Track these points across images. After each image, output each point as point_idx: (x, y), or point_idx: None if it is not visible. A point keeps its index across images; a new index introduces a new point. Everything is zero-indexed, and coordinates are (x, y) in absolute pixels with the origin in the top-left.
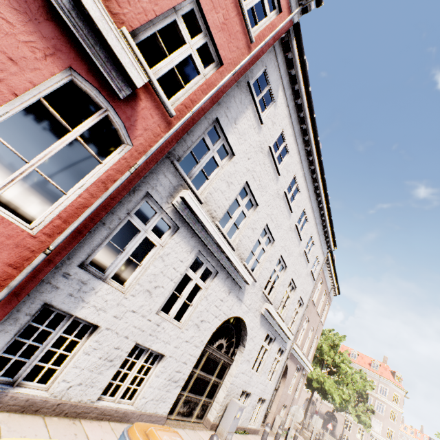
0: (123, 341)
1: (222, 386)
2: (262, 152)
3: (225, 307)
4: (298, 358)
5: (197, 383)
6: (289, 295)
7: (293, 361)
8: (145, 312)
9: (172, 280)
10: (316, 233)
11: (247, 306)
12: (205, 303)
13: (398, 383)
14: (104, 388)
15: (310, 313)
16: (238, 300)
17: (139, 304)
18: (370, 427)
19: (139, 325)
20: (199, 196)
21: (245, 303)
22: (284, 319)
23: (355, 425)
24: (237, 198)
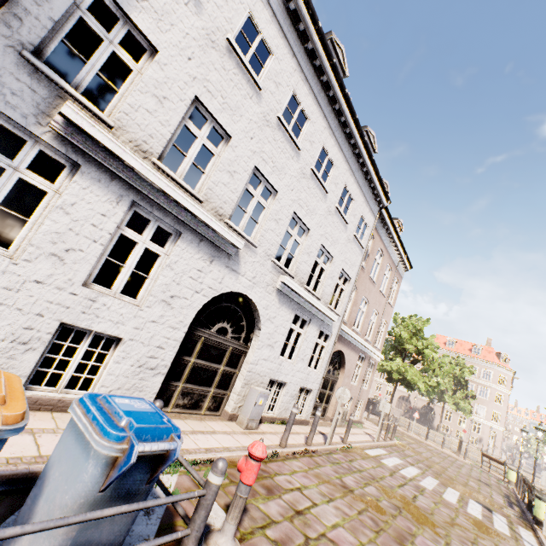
0: (36, 320)
1: (239, 376)
2: (216, 48)
3: (209, 280)
4: (358, 345)
5: (196, 373)
6: (323, 267)
7: (353, 349)
8: (61, 283)
9: (97, 242)
10: (354, 183)
11: (250, 280)
12: (170, 274)
13: (504, 365)
14: (67, 388)
15: (369, 292)
16: (230, 271)
17: (46, 272)
18: (470, 413)
19: (58, 300)
20: (100, 115)
21: (245, 275)
22: (321, 297)
23: (455, 414)
24: (187, 125)
